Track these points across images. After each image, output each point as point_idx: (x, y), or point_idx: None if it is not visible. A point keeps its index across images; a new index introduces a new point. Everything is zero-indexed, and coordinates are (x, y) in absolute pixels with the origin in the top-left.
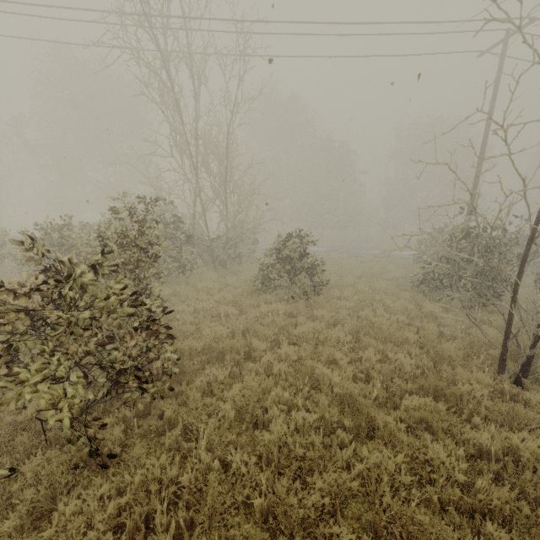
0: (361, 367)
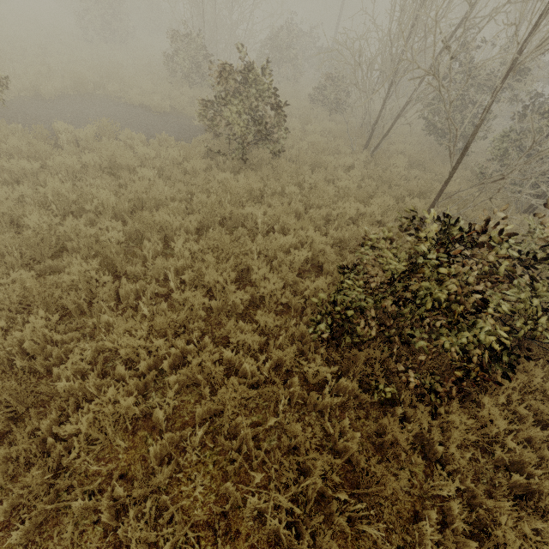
0: None
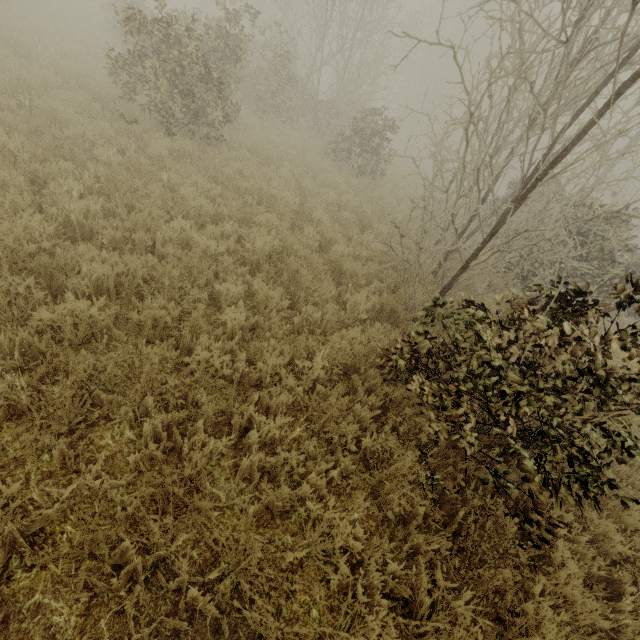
0: (339, 203)
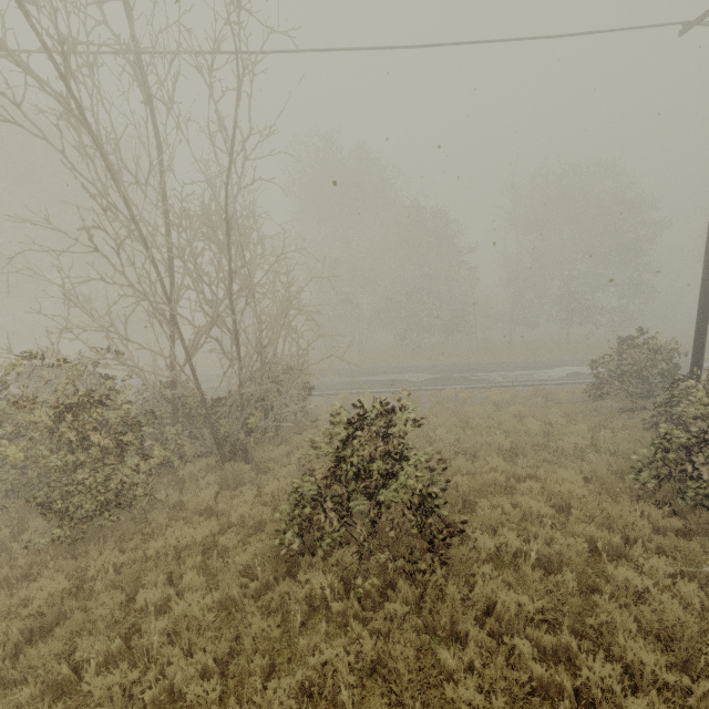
0: None
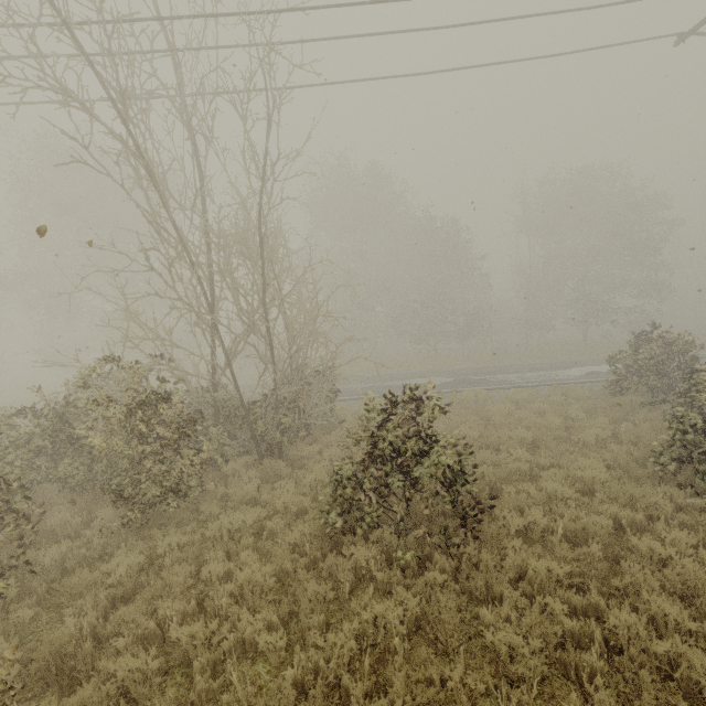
0: None
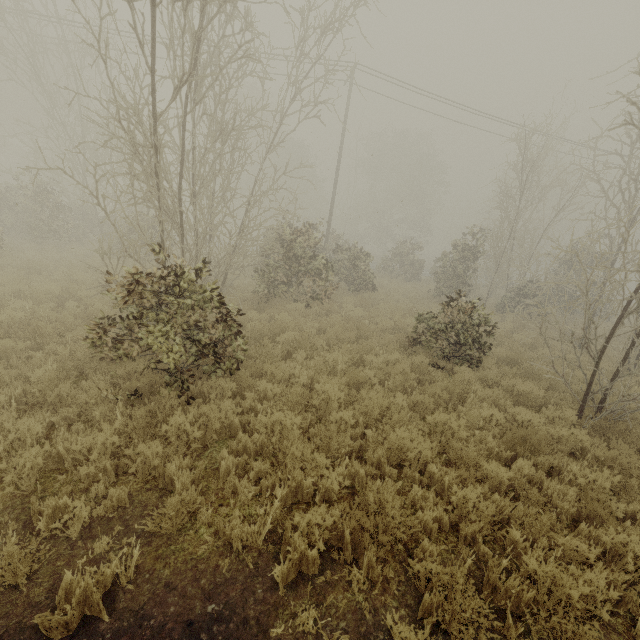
0: None
